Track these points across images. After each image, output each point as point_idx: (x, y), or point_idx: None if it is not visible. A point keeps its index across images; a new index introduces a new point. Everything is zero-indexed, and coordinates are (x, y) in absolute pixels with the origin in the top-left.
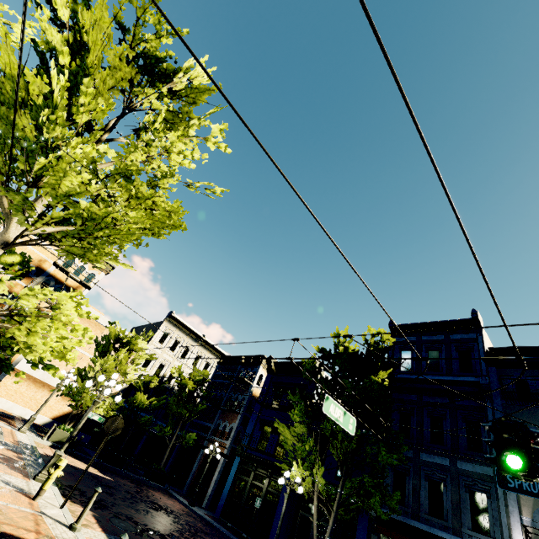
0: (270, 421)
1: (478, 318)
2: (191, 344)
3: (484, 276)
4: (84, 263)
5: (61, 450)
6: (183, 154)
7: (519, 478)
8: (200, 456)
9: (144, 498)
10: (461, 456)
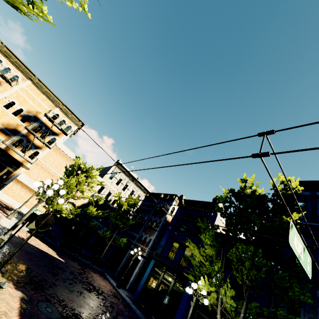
0: (178, 239)
1: None
2: (129, 182)
3: None
4: None
5: (5, 236)
6: None
7: None
8: (127, 254)
9: (83, 279)
10: None
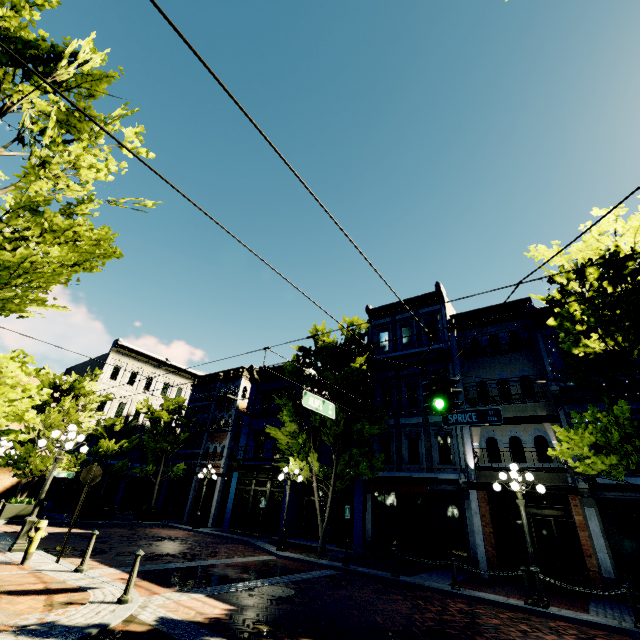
0: (263, 429)
1: (441, 290)
2: (153, 372)
3: (386, 283)
4: (5, 315)
5: (33, 516)
6: (95, 168)
7: (444, 414)
8: (194, 483)
9: (142, 536)
10: (419, 411)
